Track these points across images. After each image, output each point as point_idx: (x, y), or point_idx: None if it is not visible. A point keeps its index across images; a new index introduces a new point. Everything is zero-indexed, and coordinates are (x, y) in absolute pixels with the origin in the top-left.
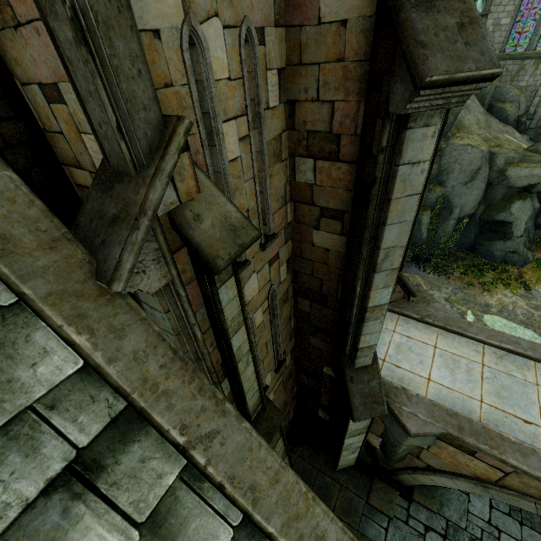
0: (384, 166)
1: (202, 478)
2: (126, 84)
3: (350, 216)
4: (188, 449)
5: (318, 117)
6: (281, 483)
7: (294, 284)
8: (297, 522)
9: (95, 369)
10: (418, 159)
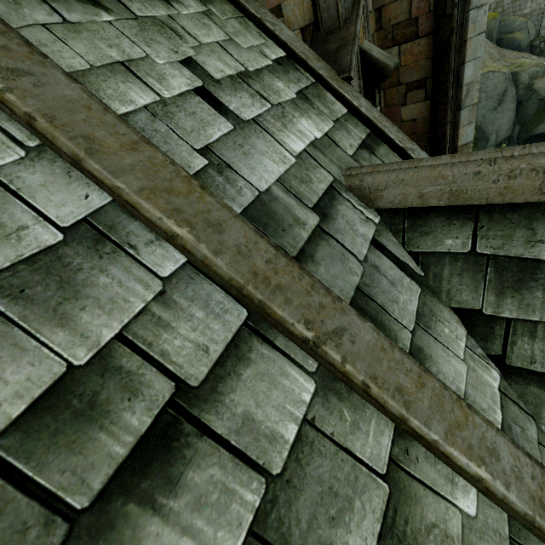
0: (458, 17)
1: None
2: None
3: (431, 80)
4: (405, 150)
5: (399, 11)
6: None
7: None
8: None
9: (356, 108)
10: (481, 3)
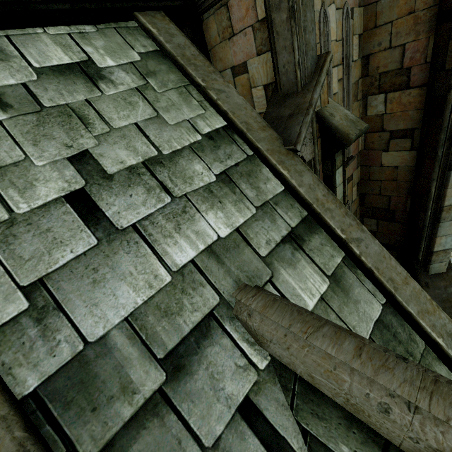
0: None
1: (355, 267)
2: (308, 36)
3: (420, 132)
4: (347, 242)
5: (389, 60)
6: (410, 286)
7: (361, 206)
8: (428, 315)
9: (293, 188)
10: None
